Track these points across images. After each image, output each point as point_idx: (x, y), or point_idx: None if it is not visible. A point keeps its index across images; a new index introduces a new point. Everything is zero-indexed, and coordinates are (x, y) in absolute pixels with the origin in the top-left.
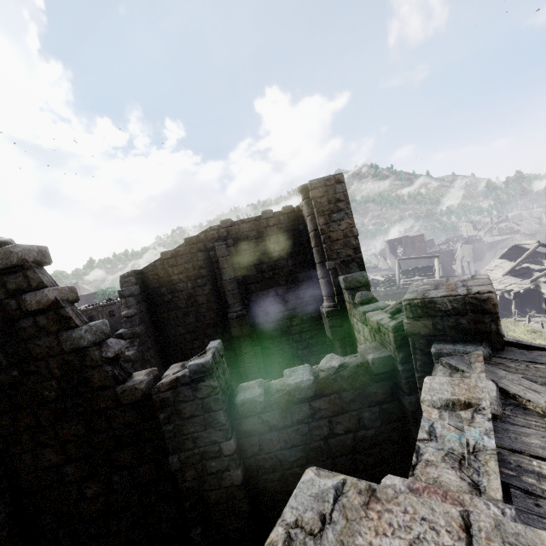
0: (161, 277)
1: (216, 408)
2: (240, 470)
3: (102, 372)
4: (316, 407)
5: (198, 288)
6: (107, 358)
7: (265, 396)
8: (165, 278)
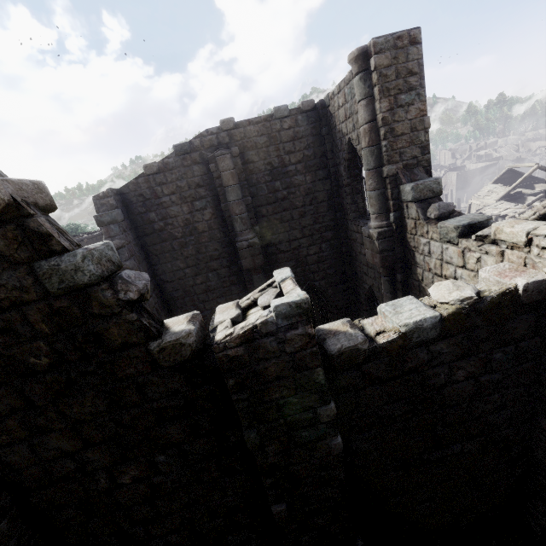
0: (148, 199)
1: (313, 364)
2: (339, 437)
3: (123, 323)
4: (437, 351)
5: (196, 213)
6: (128, 302)
7: (370, 342)
8: (153, 200)
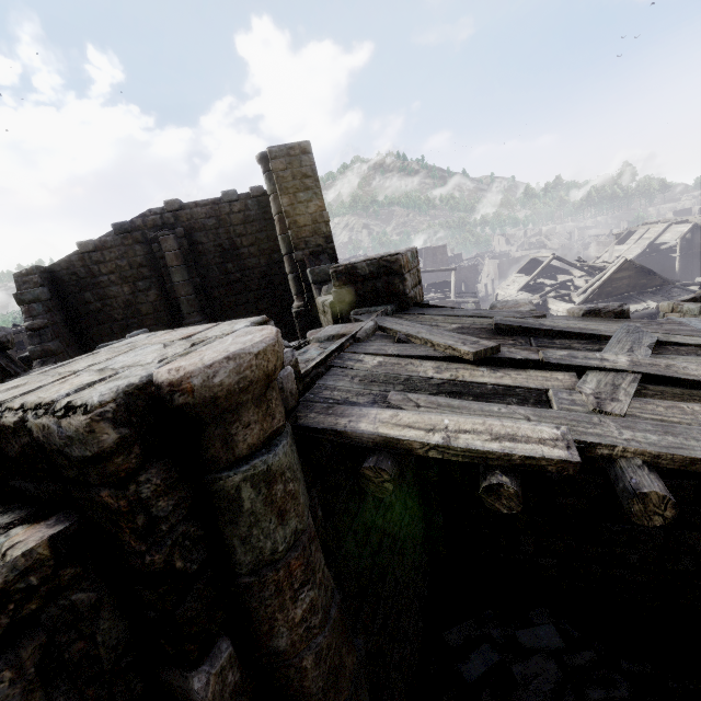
0: (82, 278)
1: None
2: None
3: None
4: None
5: (139, 294)
6: None
7: None
8: (89, 279)
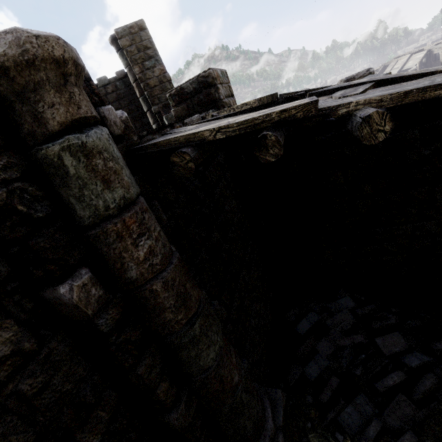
0: None
1: None
2: None
3: None
4: None
5: None
6: None
7: None
8: None
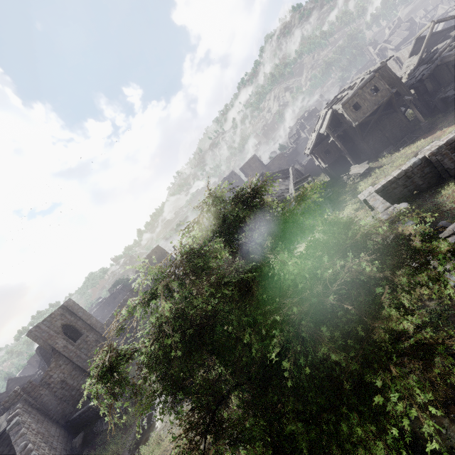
0: None
1: None
2: None
3: None
4: None
5: None
6: None
7: None
8: None
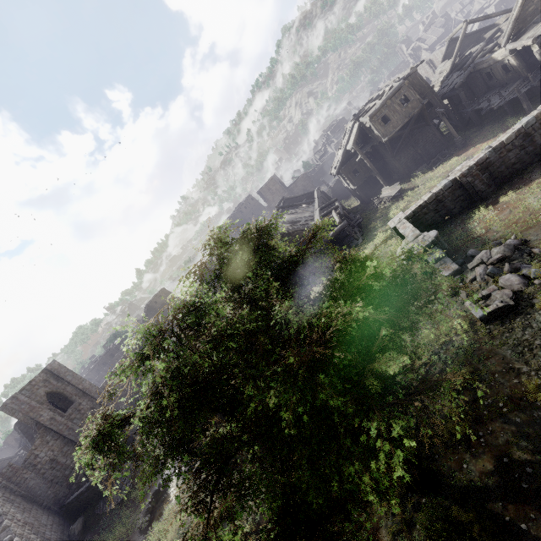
0: None
1: None
2: None
3: None
4: None
5: None
6: None
7: None
8: None
